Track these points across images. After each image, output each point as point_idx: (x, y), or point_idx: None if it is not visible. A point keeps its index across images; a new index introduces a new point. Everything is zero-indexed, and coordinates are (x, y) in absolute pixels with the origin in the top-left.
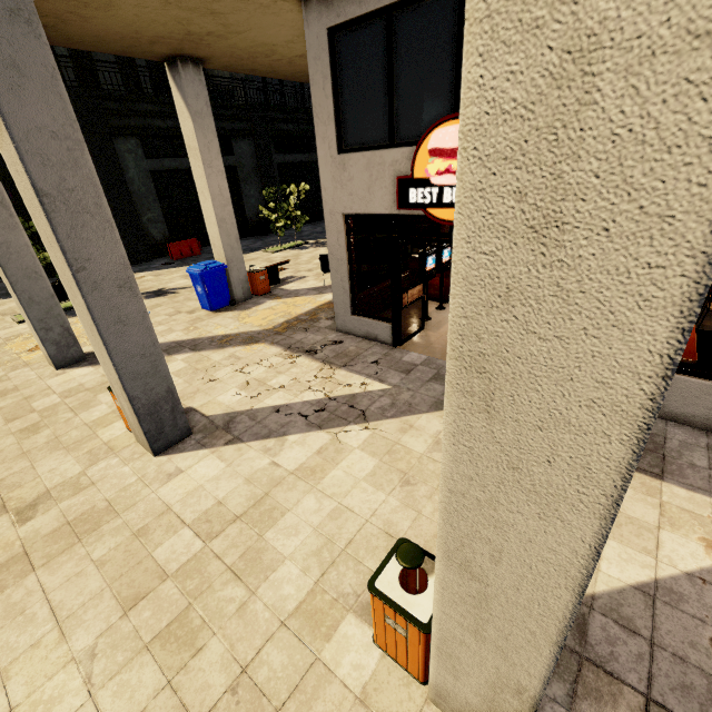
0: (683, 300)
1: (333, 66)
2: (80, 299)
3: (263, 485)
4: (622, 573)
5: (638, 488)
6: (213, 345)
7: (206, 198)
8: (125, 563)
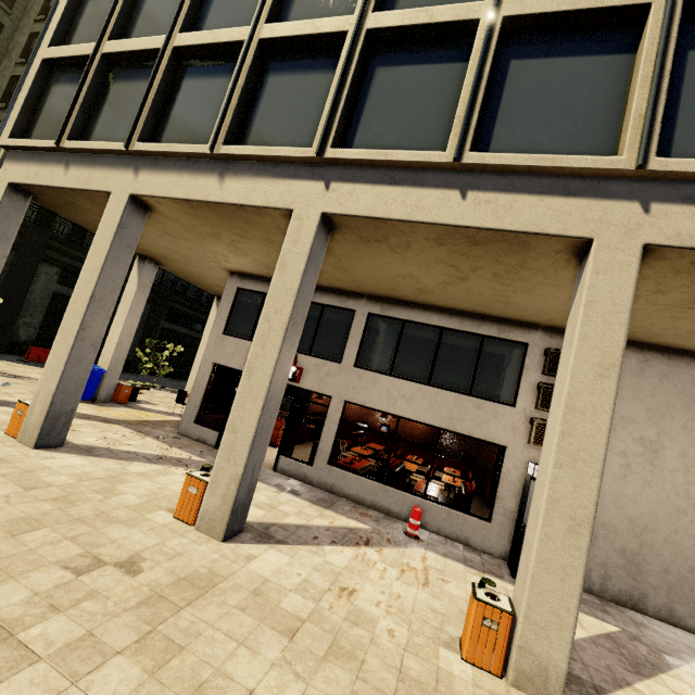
0: (276, 358)
1: (235, 300)
2: (70, 342)
3: (116, 473)
4: (292, 522)
5: (315, 509)
6: (75, 416)
7: (118, 326)
8: (21, 477)
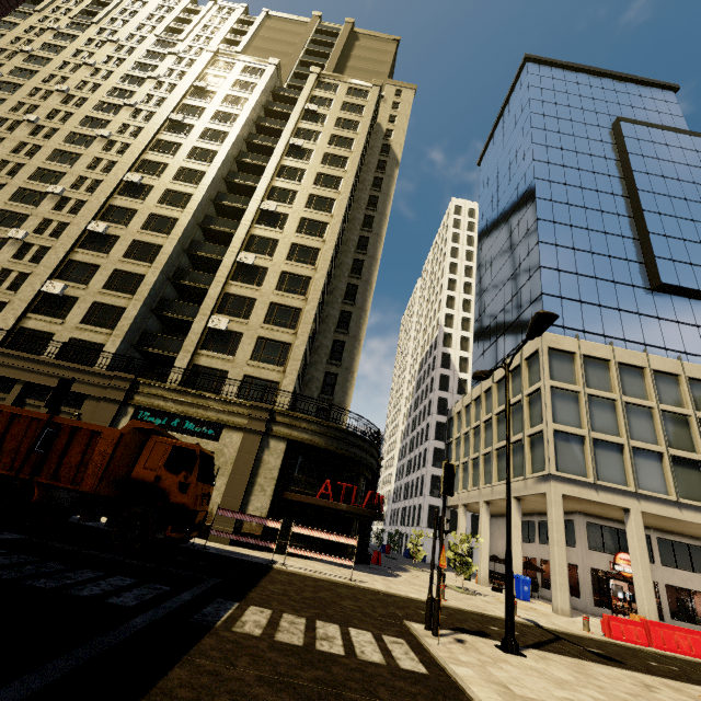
0: None
1: (586, 528)
2: (651, 583)
3: None
4: None
5: None
6: (576, 614)
7: (518, 545)
8: None
